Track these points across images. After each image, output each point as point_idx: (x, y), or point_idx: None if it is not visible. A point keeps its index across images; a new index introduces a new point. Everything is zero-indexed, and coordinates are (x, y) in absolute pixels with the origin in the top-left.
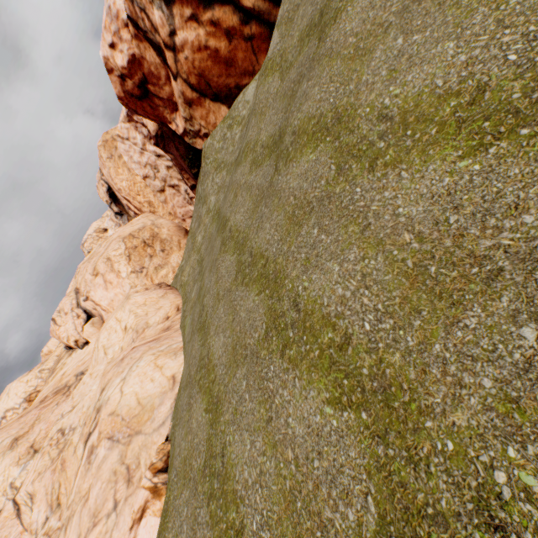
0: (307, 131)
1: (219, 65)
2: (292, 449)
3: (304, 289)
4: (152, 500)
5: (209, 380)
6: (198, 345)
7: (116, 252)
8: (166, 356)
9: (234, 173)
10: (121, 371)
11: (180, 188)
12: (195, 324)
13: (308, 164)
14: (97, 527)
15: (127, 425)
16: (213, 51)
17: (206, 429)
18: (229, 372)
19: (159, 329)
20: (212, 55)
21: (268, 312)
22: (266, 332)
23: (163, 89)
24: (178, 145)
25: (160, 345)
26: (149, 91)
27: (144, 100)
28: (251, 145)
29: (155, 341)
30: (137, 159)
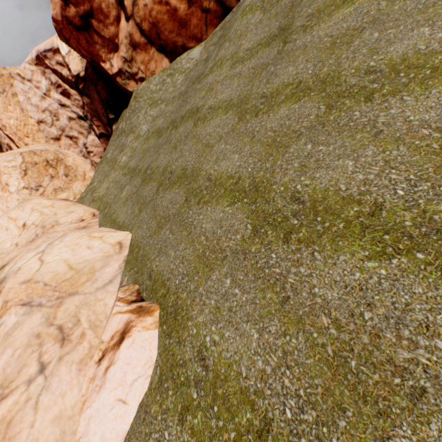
0: (333, 4)
1: (174, 22)
2: (427, 128)
3: (380, 60)
4: (138, 319)
5: (226, 187)
6: (177, 192)
7: (8, 163)
8: (102, 232)
9: (196, 85)
10: (34, 247)
11: (78, 141)
12: (150, 196)
13: (345, 15)
14: (8, 399)
15: (53, 289)
16: (173, 9)
17: (241, 212)
18: (270, 158)
19: (73, 227)
20: (170, 12)
21: (324, 98)
22: (328, 107)
23: (108, 28)
24: (101, 89)
25: (87, 230)
26: (91, 25)
27: (82, 32)
28: (227, 57)
29: (75, 230)
30: (36, 102)
